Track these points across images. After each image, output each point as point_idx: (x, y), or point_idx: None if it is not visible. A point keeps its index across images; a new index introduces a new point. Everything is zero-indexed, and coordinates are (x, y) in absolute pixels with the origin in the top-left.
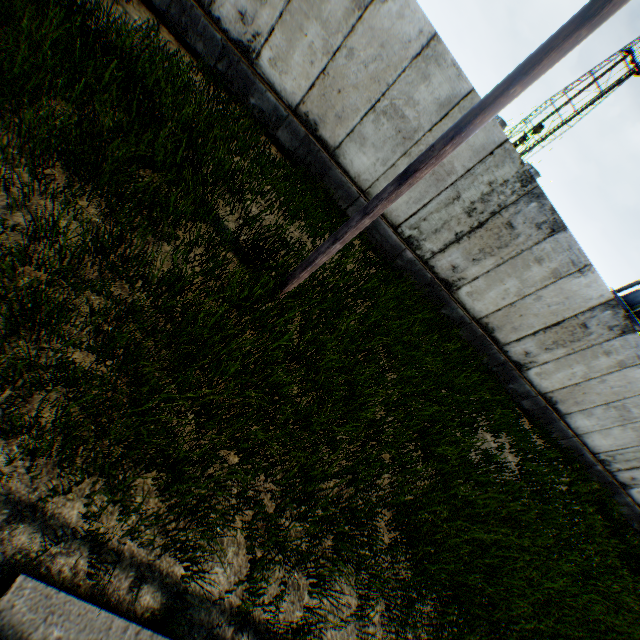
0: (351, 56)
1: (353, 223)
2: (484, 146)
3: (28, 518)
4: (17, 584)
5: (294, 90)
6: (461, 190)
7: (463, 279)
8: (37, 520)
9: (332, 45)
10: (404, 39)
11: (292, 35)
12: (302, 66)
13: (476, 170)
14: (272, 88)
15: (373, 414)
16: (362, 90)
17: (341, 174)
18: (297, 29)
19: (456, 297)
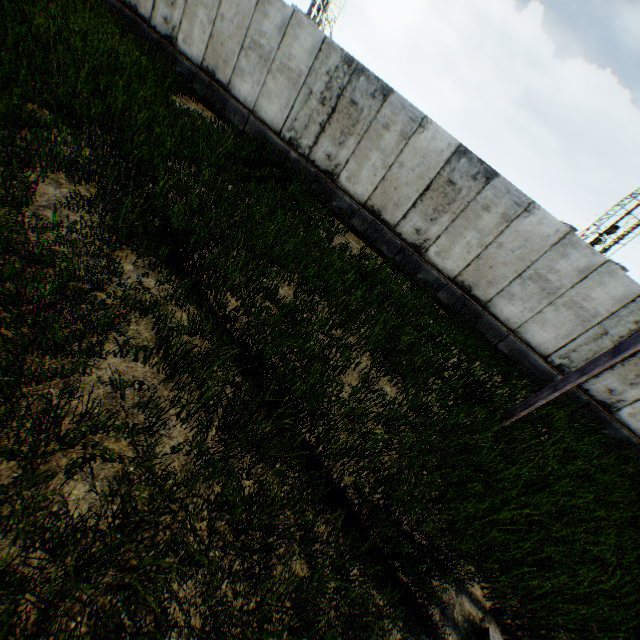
0: (500, 246)
1: (571, 379)
2: (624, 296)
3: (462, 590)
4: (490, 632)
5: (453, 267)
6: (606, 328)
7: (621, 401)
8: (466, 593)
9: (485, 241)
10: (543, 235)
11: (454, 238)
12: (460, 254)
13: (619, 313)
14: (435, 267)
15: (605, 537)
16: (509, 265)
17: (491, 319)
18: (458, 234)
19: (616, 418)
